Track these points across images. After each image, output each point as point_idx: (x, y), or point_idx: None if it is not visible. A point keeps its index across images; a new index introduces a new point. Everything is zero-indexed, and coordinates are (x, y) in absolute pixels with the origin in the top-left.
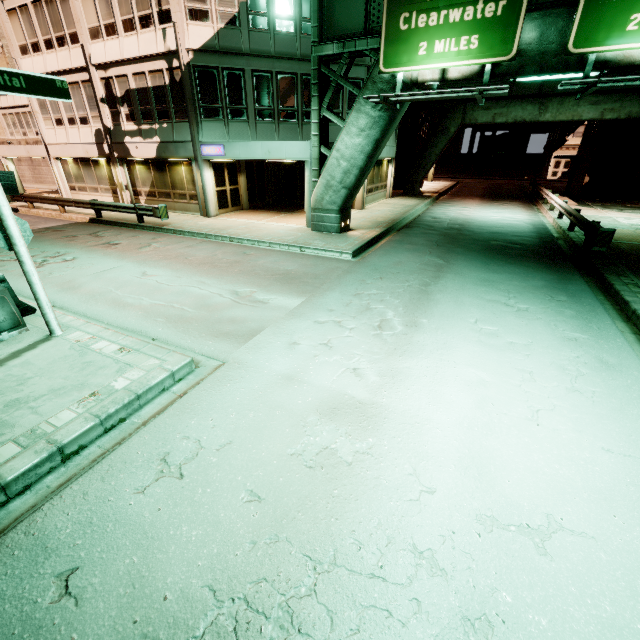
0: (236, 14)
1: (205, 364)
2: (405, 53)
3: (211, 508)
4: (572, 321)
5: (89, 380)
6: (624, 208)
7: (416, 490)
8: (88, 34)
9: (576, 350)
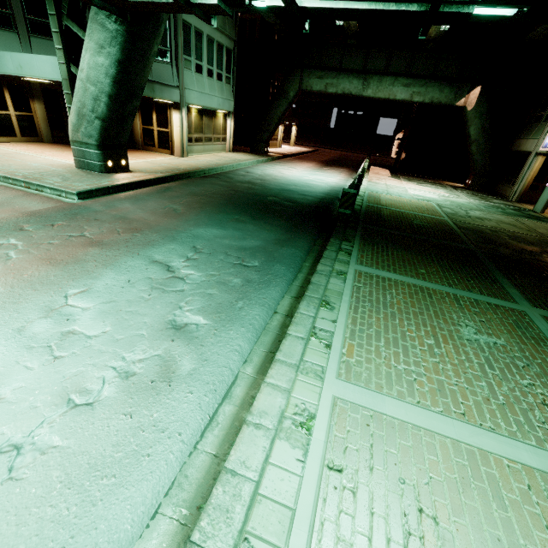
0: None
1: None
2: None
3: None
4: (220, 296)
5: None
6: (424, 182)
7: None
8: None
9: (155, 347)
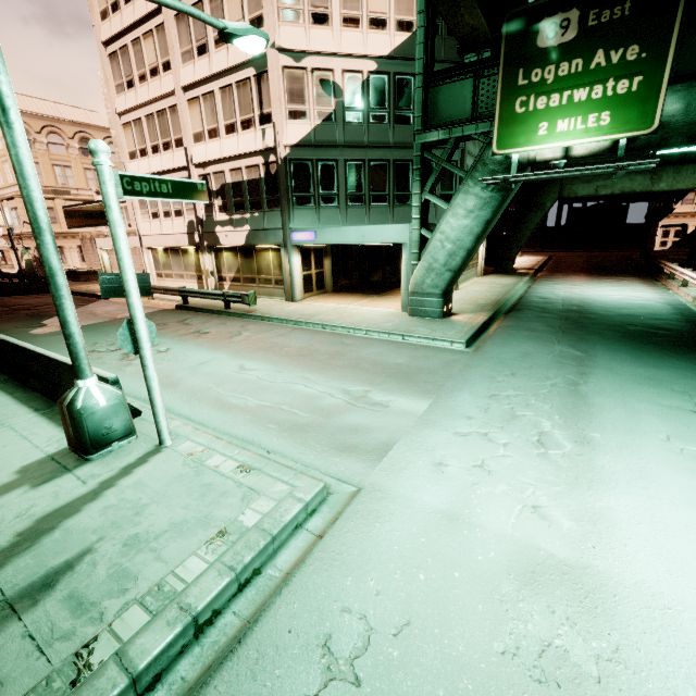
0: (332, 111)
1: (337, 490)
2: (522, 134)
3: None
4: None
5: (212, 511)
6: None
7: None
8: (192, 138)
9: None
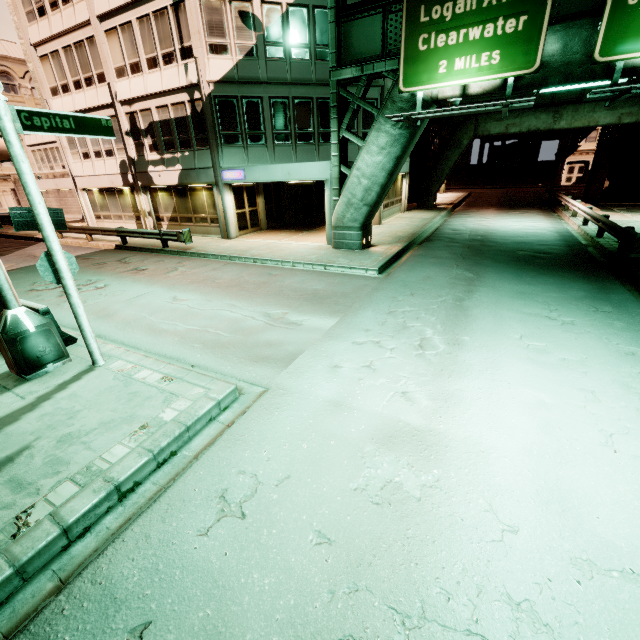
0: (254, 46)
1: (248, 391)
2: (425, 72)
3: (280, 552)
4: (624, 334)
5: (137, 412)
6: None
7: (497, 529)
8: (114, 73)
9: (637, 365)
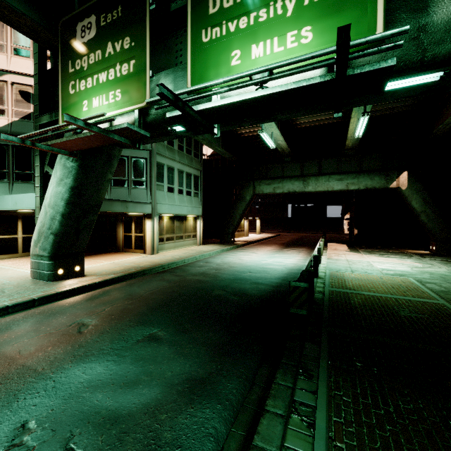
0: (31, 113)
1: None
2: (75, 111)
3: None
4: None
5: None
6: (385, 253)
7: None
8: None
9: None
